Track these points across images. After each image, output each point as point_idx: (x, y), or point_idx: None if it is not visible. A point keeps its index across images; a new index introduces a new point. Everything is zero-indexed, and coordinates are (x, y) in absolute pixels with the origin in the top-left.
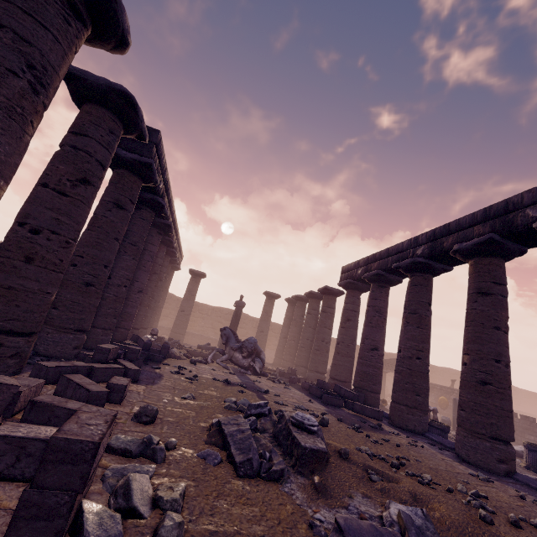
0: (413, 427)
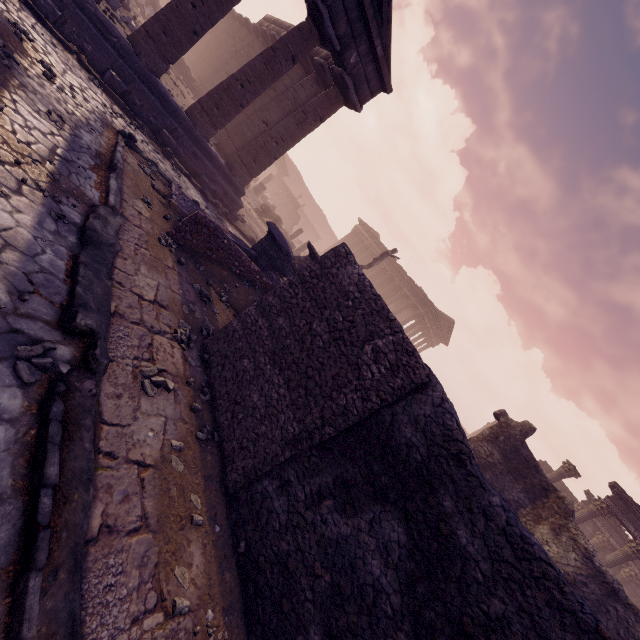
0: None
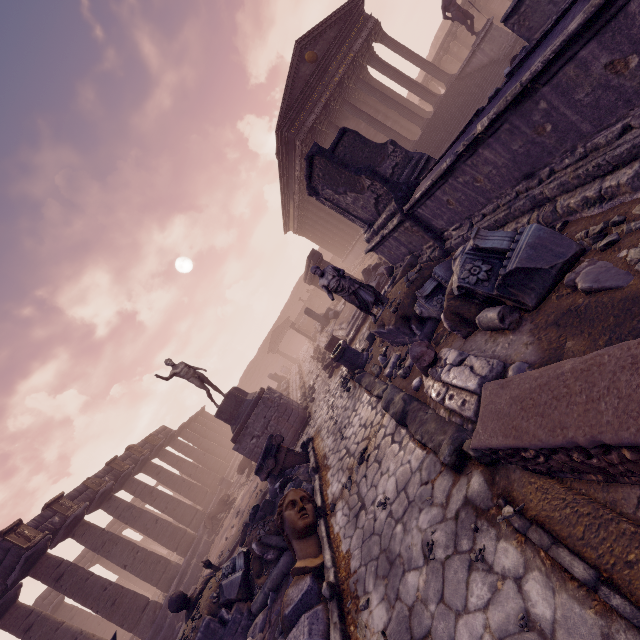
0: (207, 508)
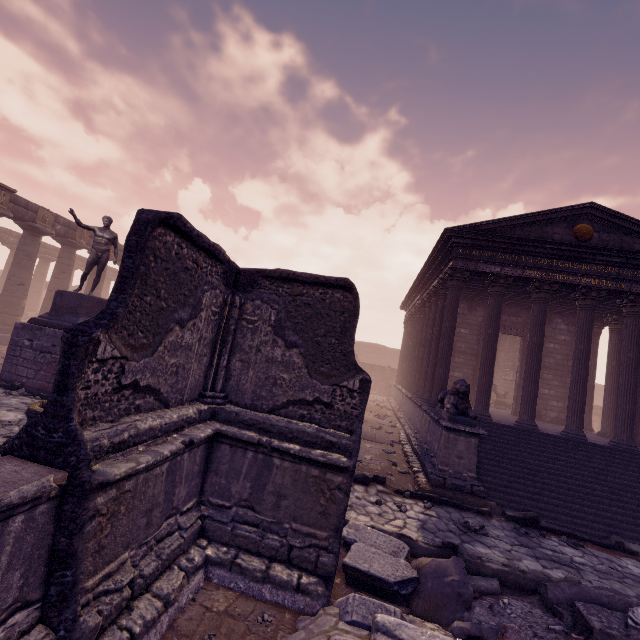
0: None
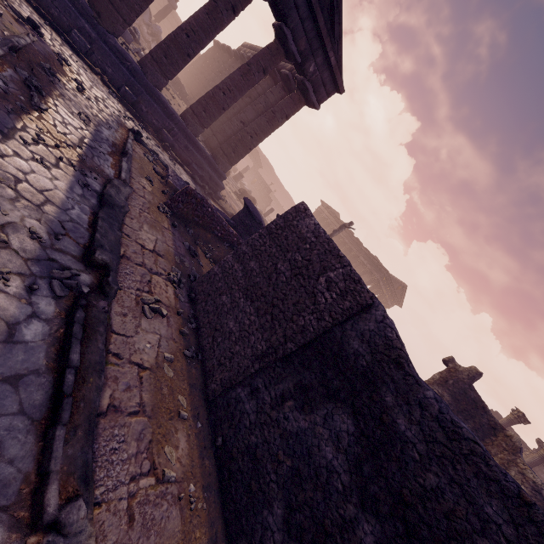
0: None
